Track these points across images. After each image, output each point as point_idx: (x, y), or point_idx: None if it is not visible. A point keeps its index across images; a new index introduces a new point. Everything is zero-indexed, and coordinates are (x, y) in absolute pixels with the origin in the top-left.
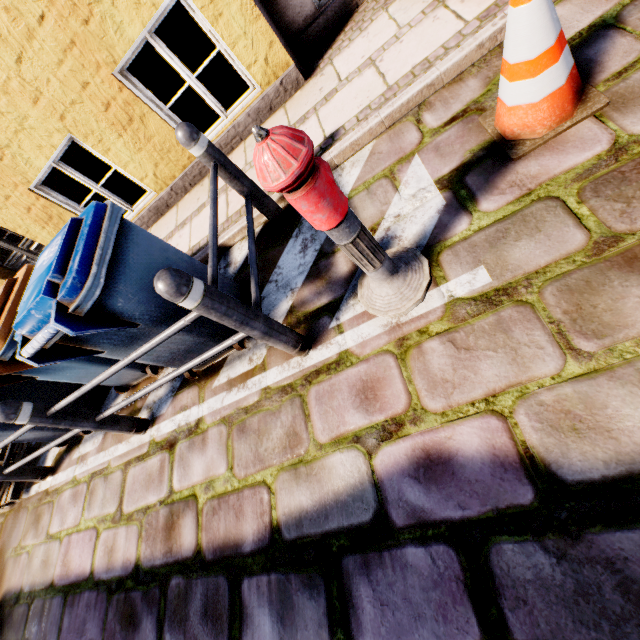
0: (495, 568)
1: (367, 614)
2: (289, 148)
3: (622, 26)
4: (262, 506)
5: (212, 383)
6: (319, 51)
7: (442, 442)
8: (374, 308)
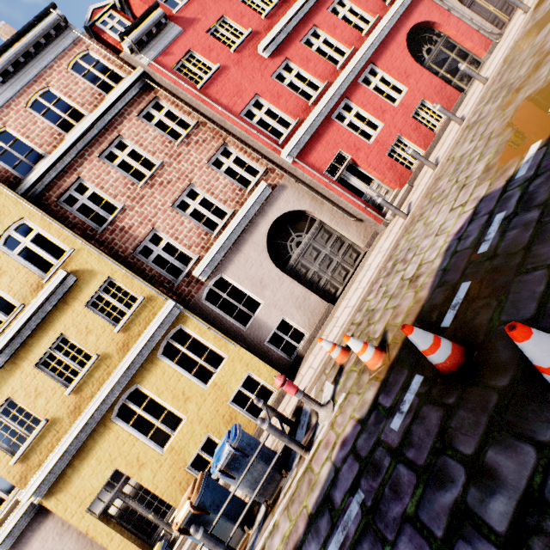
0: (358, 448)
1: (338, 497)
2: (280, 377)
3: (354, 335)
4: (304, 514)
5: (277, 503)
6: (295, 372)
7: (344, 435)
8: (323, 421)
